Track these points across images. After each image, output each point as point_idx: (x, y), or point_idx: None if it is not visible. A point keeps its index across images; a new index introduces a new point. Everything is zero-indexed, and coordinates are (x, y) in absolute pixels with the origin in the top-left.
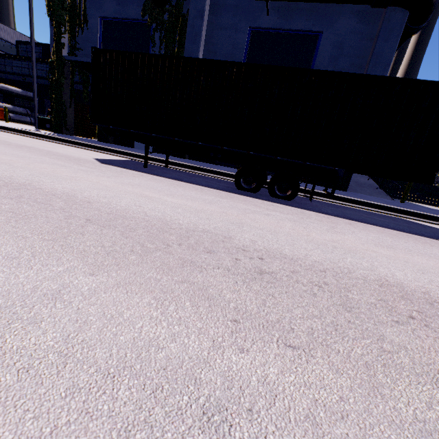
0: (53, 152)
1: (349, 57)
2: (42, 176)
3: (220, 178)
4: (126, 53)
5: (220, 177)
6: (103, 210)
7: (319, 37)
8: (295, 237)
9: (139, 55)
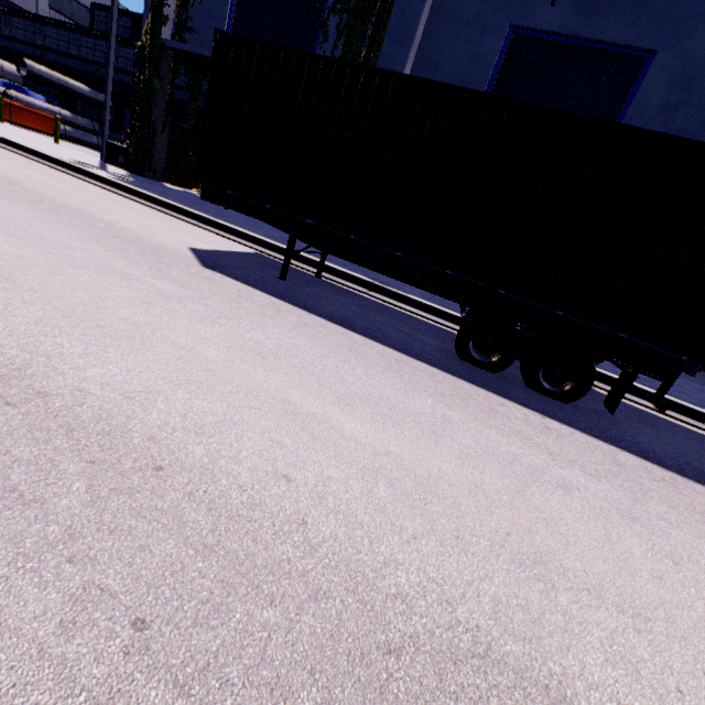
0: (115, 228)
1: (700, 110)
2: (67, 326)
3: (416, 314)
4: (281, 49)
5: (416, 312)
6: (193, 522)
7: (647, 61)
8: (699, 647)
9: (307, 57)
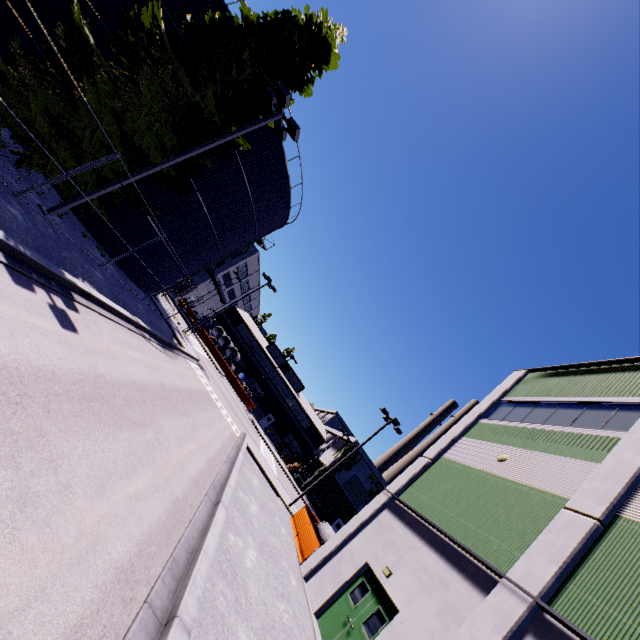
0: None
1: None
2: None
3: None
4: None
5: None
6: None
7: None
8: None
9: None
